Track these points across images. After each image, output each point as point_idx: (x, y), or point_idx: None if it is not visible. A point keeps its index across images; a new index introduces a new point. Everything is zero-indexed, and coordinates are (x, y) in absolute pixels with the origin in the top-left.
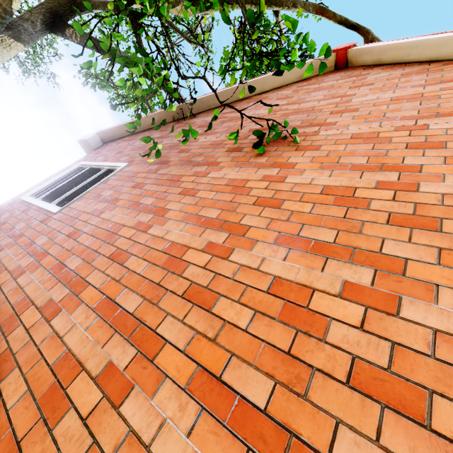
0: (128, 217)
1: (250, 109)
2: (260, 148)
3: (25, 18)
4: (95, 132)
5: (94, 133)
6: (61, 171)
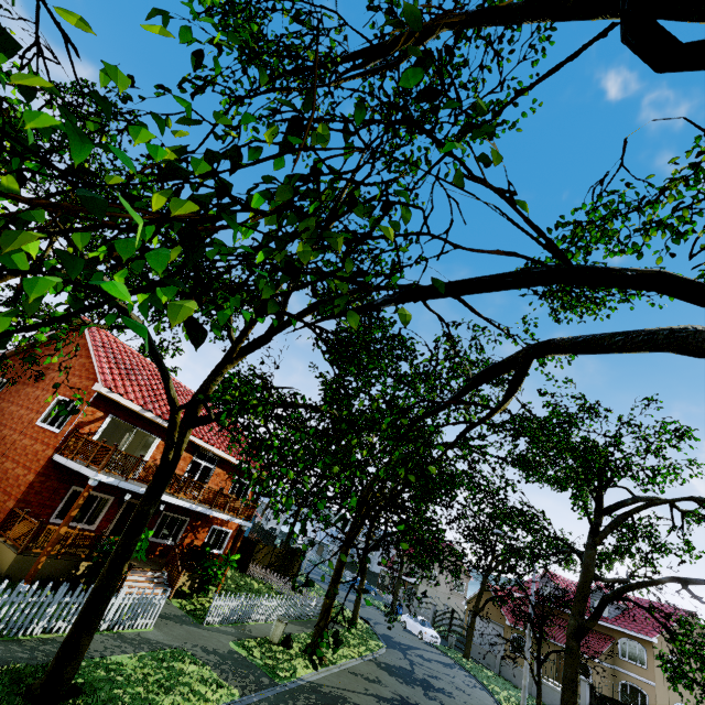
0: (7, 405)
1: (52, 350)
2: (37, 381)
3: None
4: None
5: None
6: None
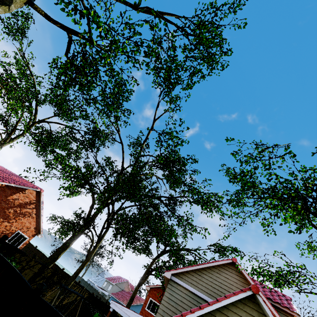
0: None
1: None
2: None
3: (145, 277)
4: (149, 286)
5: (149, 287)
6: (147, 299)
